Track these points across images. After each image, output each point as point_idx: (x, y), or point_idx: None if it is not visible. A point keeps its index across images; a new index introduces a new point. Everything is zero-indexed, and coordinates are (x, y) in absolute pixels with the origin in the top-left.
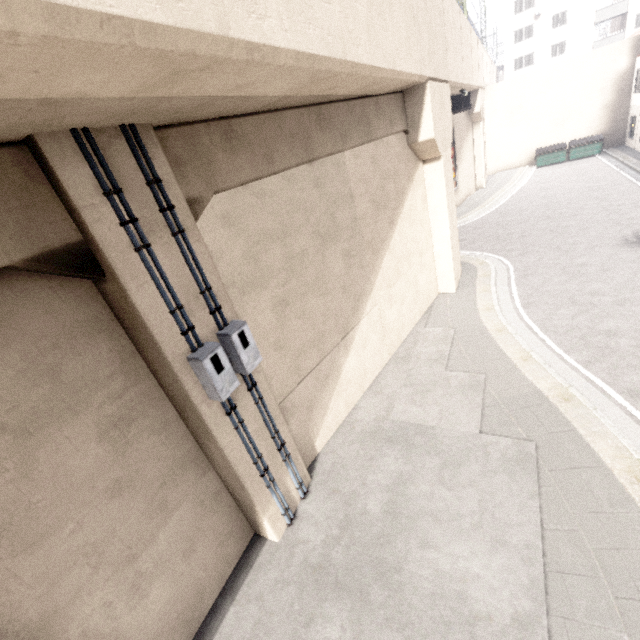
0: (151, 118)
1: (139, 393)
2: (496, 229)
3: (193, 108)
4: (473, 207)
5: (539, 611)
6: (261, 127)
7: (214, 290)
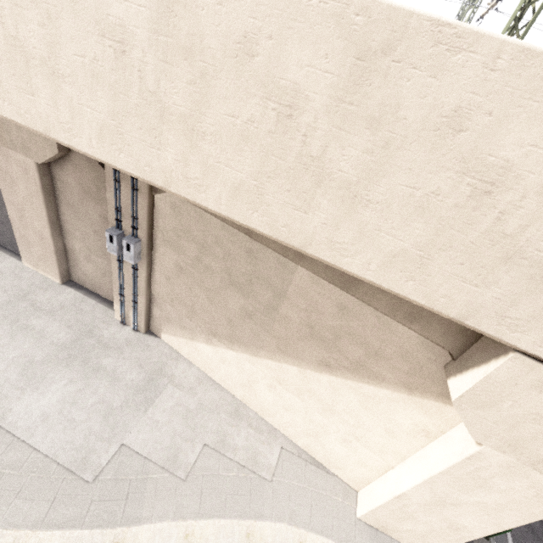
0: None
1: None
2: None
3: None
4: None
5: (4, 423)
6: None
7: (140, 222)
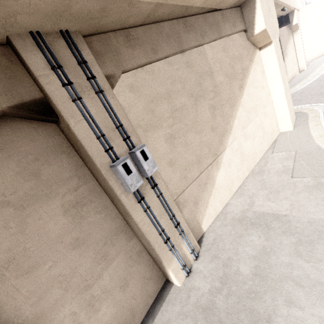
0: (76, 24)
1: (87, 189)
2: (319, 89)
3: (98, 13)
4: (299, 81)
5: None
6: (148, 32)
7: (125, 127)
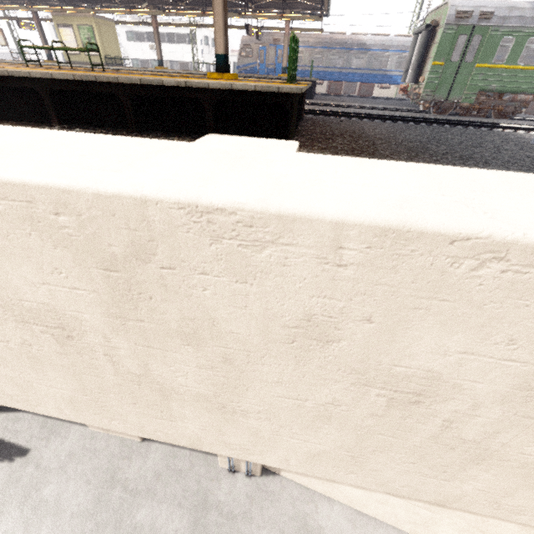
0: None
1: None
2: None
3: None
4: None
5: None
6: None
7: None
